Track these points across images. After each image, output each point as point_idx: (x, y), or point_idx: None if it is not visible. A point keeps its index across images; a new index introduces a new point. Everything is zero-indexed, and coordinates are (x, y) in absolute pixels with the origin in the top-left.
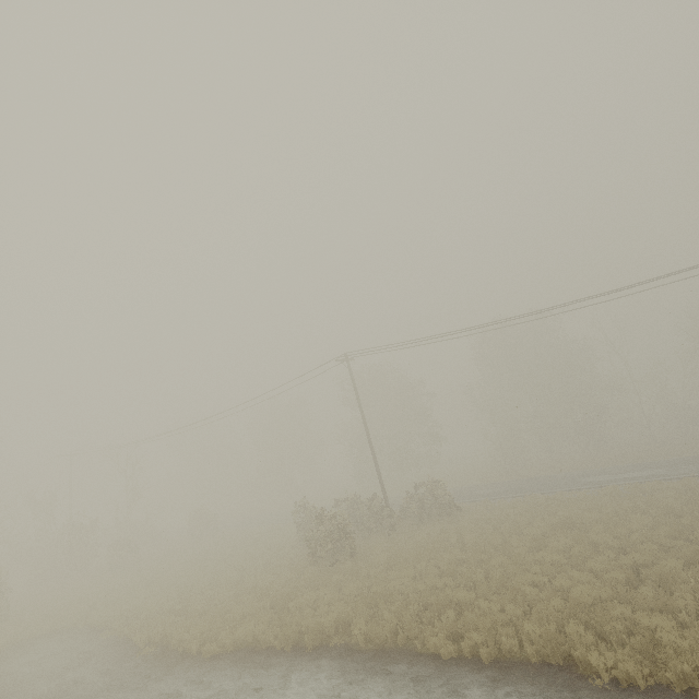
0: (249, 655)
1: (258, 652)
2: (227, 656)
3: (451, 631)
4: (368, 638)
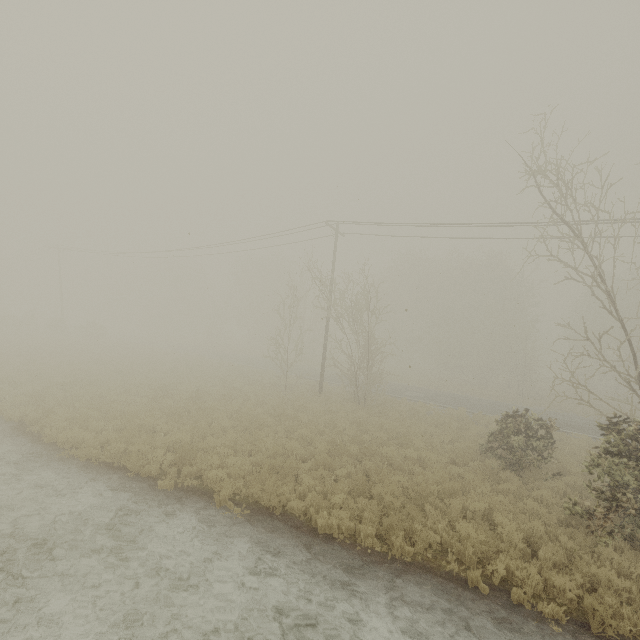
0: None
1: None
2: None
3: None
4: None
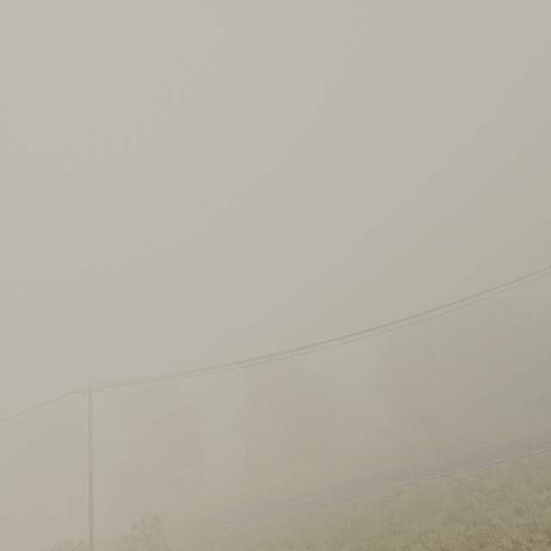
0: None
1: None
2: None
3: None
4: None
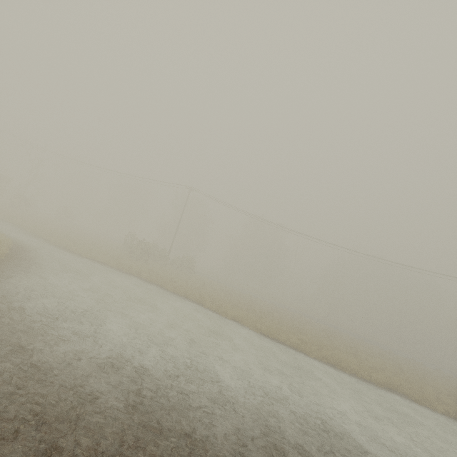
0: (102, 263)
1: (105, 264)
2: (93, 260)
3: (174, 287)
4: (146, 278)
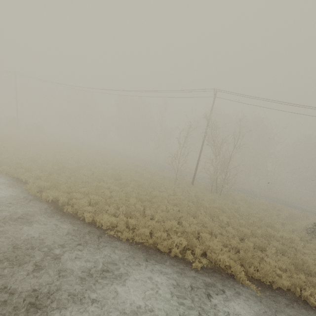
0: None
1: None
2: None
3: None
4: None
